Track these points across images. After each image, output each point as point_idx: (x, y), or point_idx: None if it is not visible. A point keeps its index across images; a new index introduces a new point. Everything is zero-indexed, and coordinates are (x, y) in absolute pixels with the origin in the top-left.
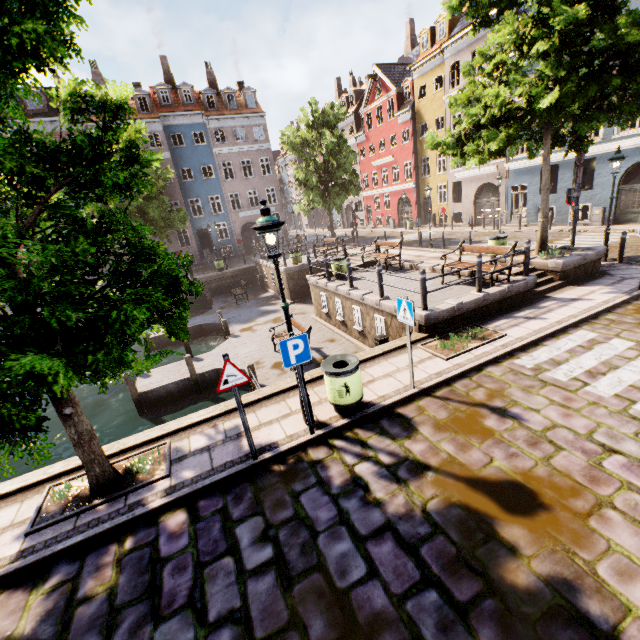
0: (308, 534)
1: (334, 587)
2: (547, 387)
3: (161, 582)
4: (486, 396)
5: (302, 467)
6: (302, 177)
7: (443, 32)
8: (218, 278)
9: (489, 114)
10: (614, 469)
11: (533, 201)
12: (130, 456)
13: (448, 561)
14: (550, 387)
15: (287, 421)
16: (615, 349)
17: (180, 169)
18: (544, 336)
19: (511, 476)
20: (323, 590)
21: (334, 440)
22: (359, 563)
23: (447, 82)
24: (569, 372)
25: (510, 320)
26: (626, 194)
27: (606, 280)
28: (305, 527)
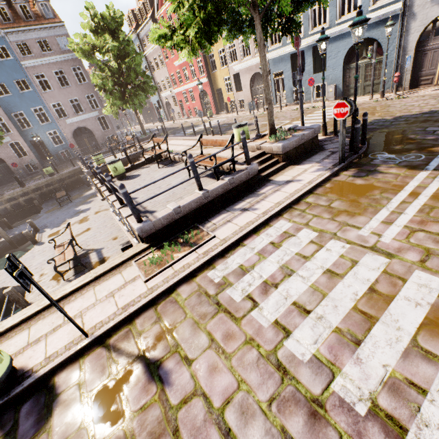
0: None
1: None
2: (218, 315)
3: None
4: (154, 339)
5: None
6: (99, 82)
7: None
8: (47, 183)
9: None
10: None
11: (289, 85)
12: None
13: None
14: (221, 315)
15: None
16: (299, 244)
17: None
18: (246, 233)
19: None
20: None
21: None
22: None
23: None
24: (248, 286)
25: (228, 214)
26: (349, 72)
27: (319, 156)
28: None
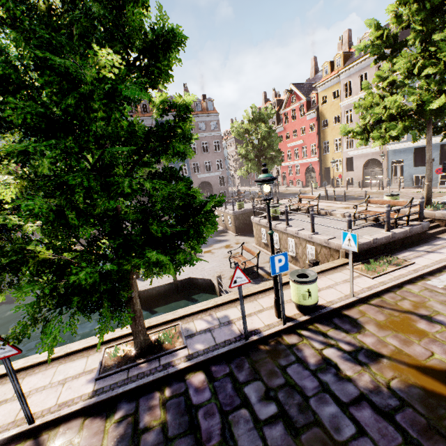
0: (301, 397)
1: (333, 439)
2: None
3: (198, 422)
4: (412, 306)
5: (282, 348)
6: (244, 153)
7: (339, 64)
8: None
9: (387, 113)
10: None
11: (408, 171)
12: (155, 331)
13: (421, 428)
14: None
15: (262, 314)
16: None
17: None
18: (445, 265)
19: None
20: (325, 441)
21: (301, 330)
22: (348, 423)
23: (342, 94)
24: None
25: (414, 252)
26: None
27: None
28: (297, 392)
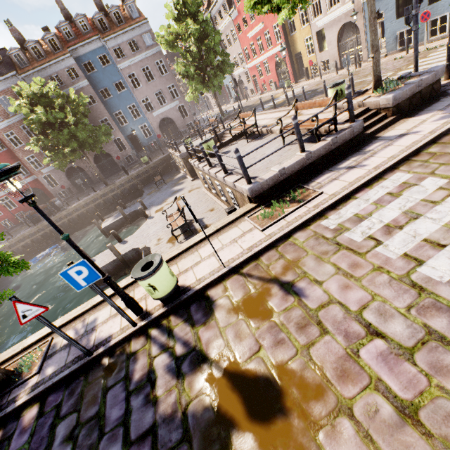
0: (97, 435)
1: None
2: (340, 252)
3: None
4: (282, 269)
5: (121, 360)
6: (182, 70)
7: None
8: (145, 170)
9: None
10: (369, 360)
11: (390, 28)
12: (26, 354)
13: None
14: (342, 251)
15: (127, 312)
16: (424, 192)
17: (99, 91)
18: (357, 188)
19: (268, 370)
20: None
21: (152, 329)
22: None
23: None
24: (367, 229)
25: (332, 173)
26: None
27: (442, 103)
28: (98, 427)
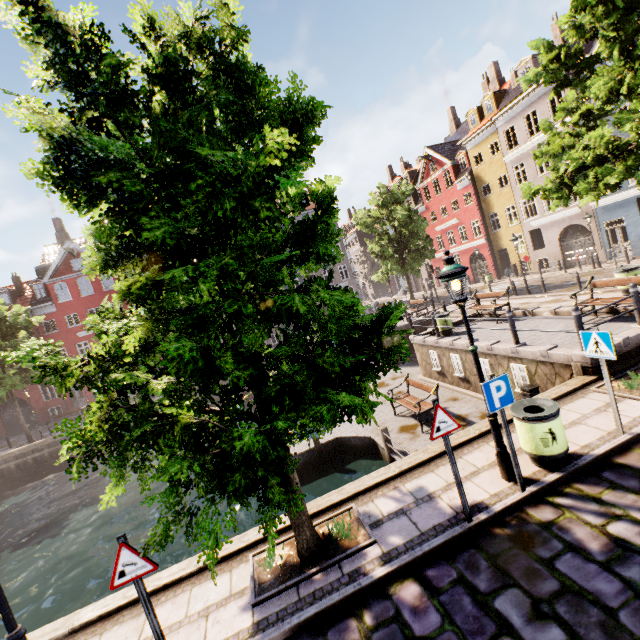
0: (599, 611)
1: None
2: None
3: None
4: None
5: (532, 530)
6: (378, 250)
7: (490, 108)
8: None
9: (592, 154)
10: None
11: (636, 233)
12: (320, 522)
13: None
14: None
15: (480, 479)
16: None
17: None
18: None
19: None
20: None
21: (554, 498)
22: None
23: (504, 145)
24: None
25: None
26: None
27: None
28: (589, 602)
